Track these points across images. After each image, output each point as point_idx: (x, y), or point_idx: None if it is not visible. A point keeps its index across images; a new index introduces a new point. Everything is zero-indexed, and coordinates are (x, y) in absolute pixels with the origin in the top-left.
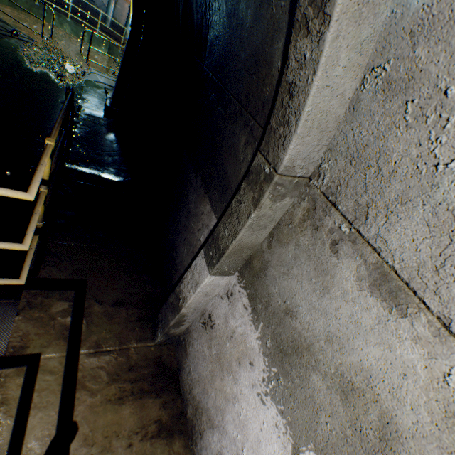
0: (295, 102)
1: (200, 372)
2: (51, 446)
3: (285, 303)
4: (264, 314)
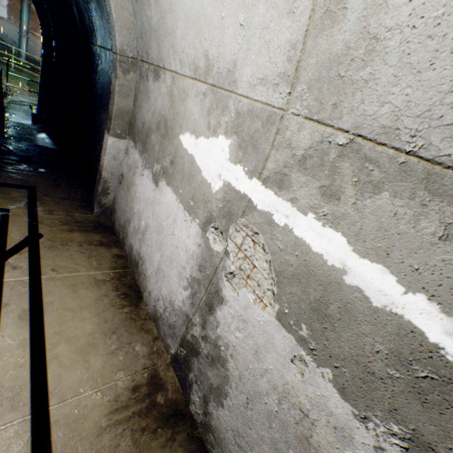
0: (111, 17)
1: (122, 208)
2: (27, 238)
3: (142, 123)
4: (138, 138)
